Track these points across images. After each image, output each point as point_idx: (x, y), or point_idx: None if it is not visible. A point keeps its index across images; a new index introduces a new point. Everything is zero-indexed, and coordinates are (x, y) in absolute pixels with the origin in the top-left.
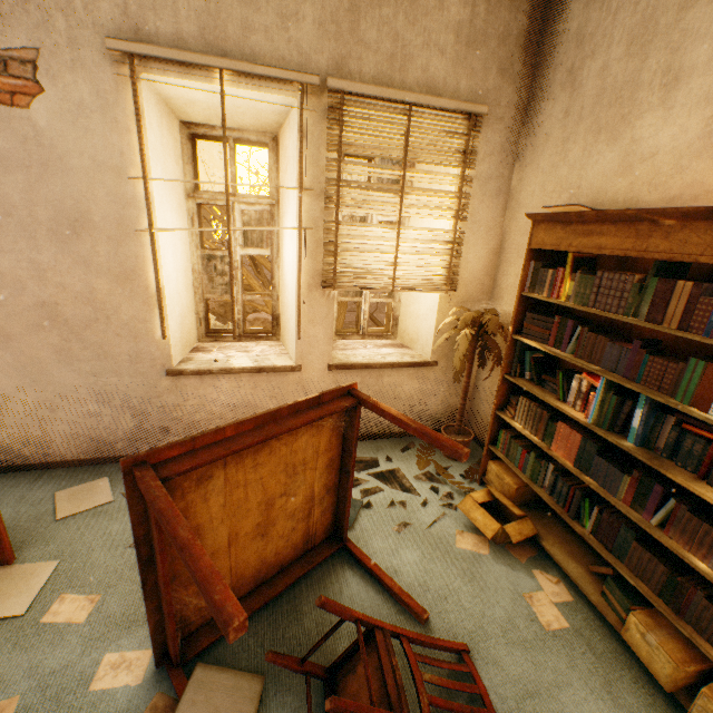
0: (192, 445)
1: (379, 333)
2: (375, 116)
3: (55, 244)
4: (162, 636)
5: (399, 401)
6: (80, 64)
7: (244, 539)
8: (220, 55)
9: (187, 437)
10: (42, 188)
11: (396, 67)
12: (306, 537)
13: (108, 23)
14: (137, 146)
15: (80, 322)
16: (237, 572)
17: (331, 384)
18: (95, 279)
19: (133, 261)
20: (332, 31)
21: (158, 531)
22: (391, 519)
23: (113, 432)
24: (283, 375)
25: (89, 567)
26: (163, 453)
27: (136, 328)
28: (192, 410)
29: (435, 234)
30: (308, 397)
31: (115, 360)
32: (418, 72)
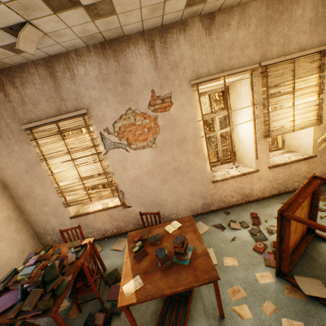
0: (287, 204)
1: (276, 148)
2: (280, 68)
3: (177, 149)
4: (278, 266)
5: (299, 175)
6: (182, 92)
7: (292, 234)
8: (222, 71)
9: (286, 201)
10: (173, 133)
11: (285, 47)
12: (302, 232)
13: (189, 76)
14: (198, 110)
15: (185, 171)
16: (290, 245)
17: (270, 174)
18: (188, 156)
19: (199, 147)
20: (259, 46)
21: (289, 231)
22: (325, 223)
23: (196, 206)
24: (251, 175)
25: (223, 249)
26: (283, 207)
27: (201, 169)
28: (220, 194)
29: (309, 103)
30: (305, 182)
31: (195, 181)
32: (294, 45)
